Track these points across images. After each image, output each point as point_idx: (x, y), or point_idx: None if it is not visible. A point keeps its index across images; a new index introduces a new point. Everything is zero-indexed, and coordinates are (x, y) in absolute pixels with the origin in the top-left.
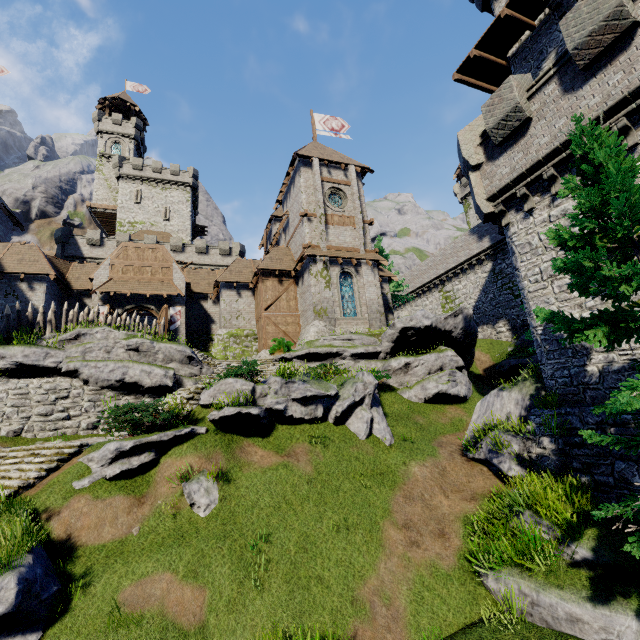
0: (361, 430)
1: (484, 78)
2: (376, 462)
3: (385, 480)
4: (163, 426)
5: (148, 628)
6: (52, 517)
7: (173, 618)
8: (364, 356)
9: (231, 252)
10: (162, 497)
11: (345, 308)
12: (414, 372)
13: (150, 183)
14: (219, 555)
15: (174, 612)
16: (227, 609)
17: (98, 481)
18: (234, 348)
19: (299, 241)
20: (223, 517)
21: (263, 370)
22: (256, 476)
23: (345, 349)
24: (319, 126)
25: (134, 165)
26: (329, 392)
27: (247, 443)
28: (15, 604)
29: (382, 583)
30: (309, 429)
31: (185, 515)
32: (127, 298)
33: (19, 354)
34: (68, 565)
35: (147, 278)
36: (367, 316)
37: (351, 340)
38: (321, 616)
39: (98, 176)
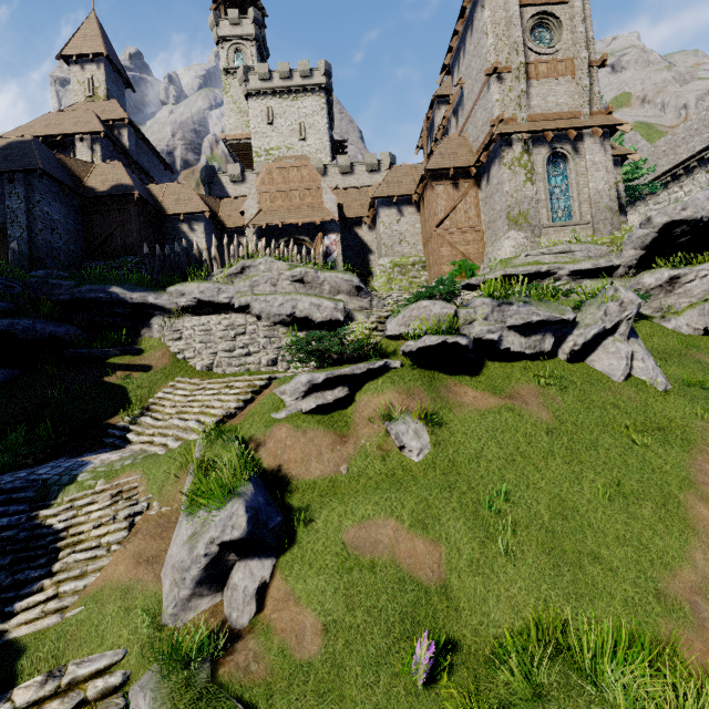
0: (616, 369)
1: None
2: (647, 413)
3: (670, 438)
4: (347, 361)
5: (382, 576)
6: (259, 447)
7: (408, 570)
8: (590, 274)
9: (379, 167)
10: (364, 436)
11: (554, 210)
12: (685, 290)
13: (279, 95)
14: (448, 508)
15: (408, 564)
16: (470, 571)
17: (294, 415)
18: (399, 280)
19: (482, 119)
20: (441, 465)
21: (461, 292)
22: (473, 421)
23: (560, 266)
24: None
25: (260, 74)
26: (565, 316)
27: (452, 381)
28: (248, 531)
29: (705, 580)
30: (532, 367)
31: (395, 458)
32: (279, 231)
33: (195, 290)
34: (284, 496)
35: (296, 204)
36: (589, 218)
37: (569, 253)
38: (610, 606)
39: (227, 100)
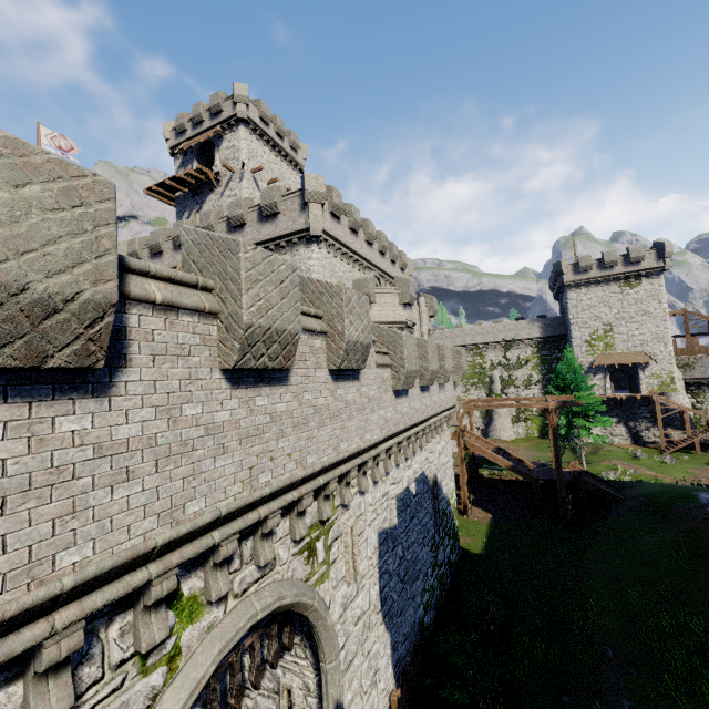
0: None
1: (165, 197)
2: None
3: None
4: None
5: None
6: None
7: None
8: None
9: None
10: None
11: None
12: None
13: None
14: None
15: None
16: None
17: None
18: None
19: None
20: None
21: None
22: None
23: None
24: (45, 140)
25: None
26: None
27: None
28: None
29: None
30: None
31: None
32: None
33: None
34: None
35: None
36: None
37: None
38: None
39: None
